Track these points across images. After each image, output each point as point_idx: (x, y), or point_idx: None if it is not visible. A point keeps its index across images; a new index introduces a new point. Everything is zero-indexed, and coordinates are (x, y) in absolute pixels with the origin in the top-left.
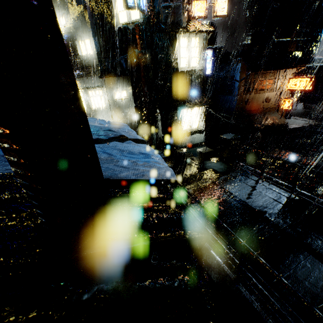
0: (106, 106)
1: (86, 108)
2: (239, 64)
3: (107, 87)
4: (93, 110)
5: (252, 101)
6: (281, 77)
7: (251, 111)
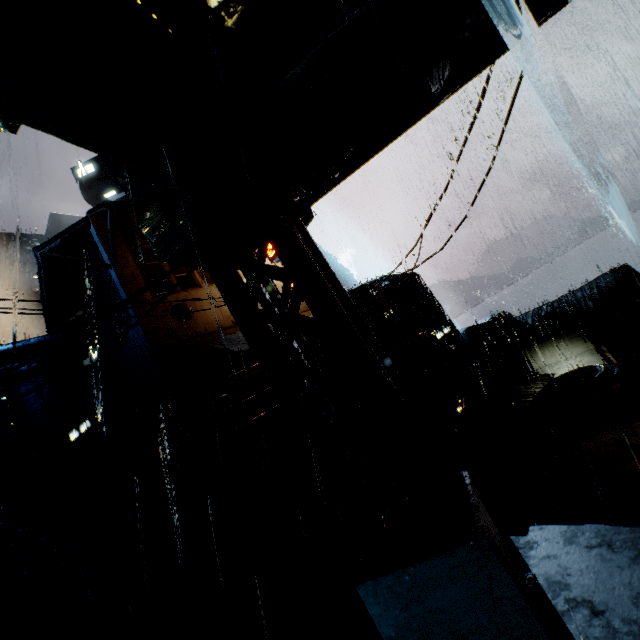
0: None
1: None
2: (92, 230)
3: None
4: None
5: (196, 307)
6: None
7: (212, 334)
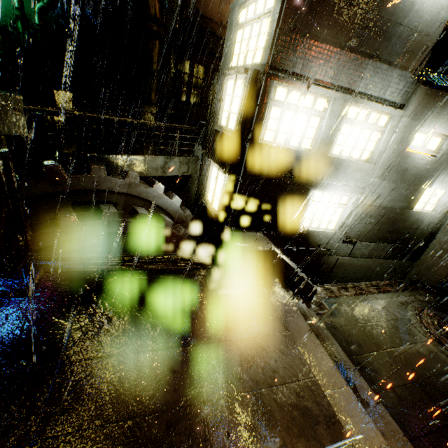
0: (375, 160)
1: (313, 152)
2: None
3: (415, 115)
4: (332, 161)
5: None
6: None
7: None
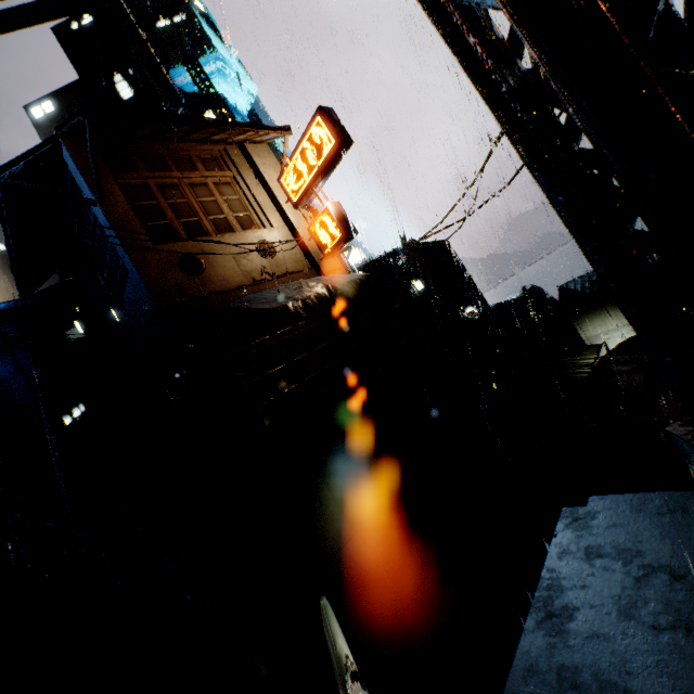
0: None
1: None
2: (65, 155)
3: None
4: None
5: (208, 260)
6: (262, 193)
7: (230, 293)
